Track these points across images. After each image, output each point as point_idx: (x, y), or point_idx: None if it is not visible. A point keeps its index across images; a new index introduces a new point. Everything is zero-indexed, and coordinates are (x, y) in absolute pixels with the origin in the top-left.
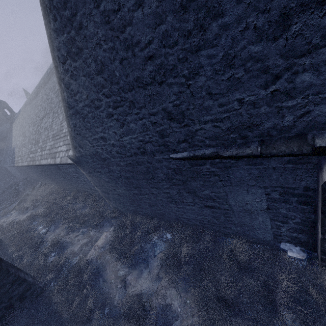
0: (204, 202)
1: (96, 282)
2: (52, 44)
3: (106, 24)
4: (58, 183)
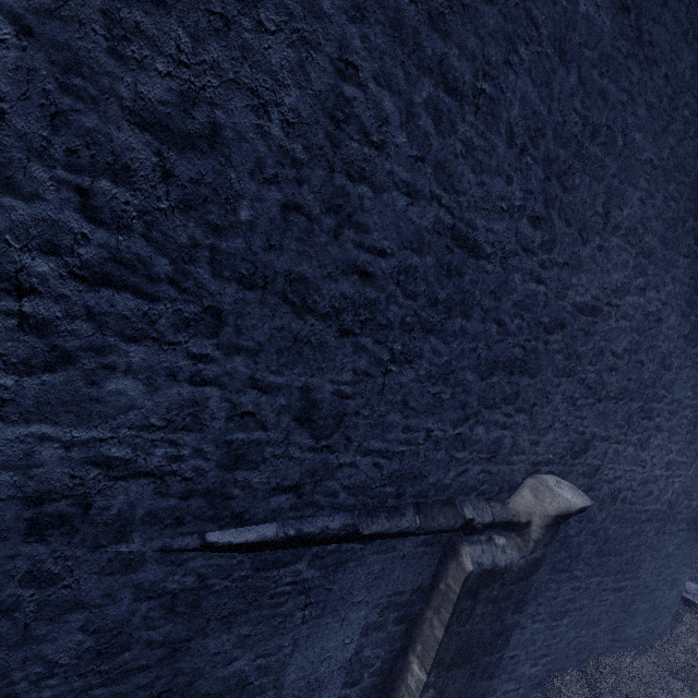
0: None
1: None
2: None
3: (329, 117)
4: None
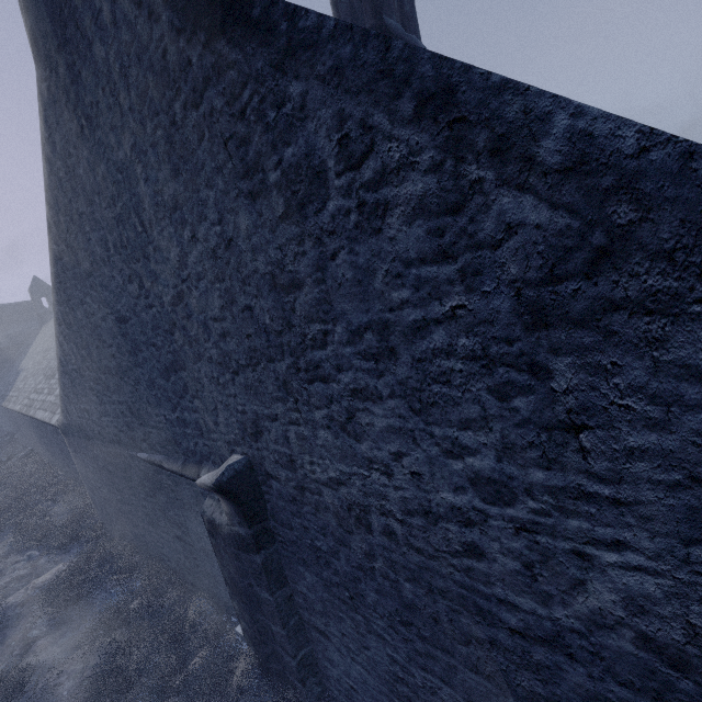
0: (174, 530)
1: None
2: (54, 307)
3: (88, 318)
4: (54, 457)
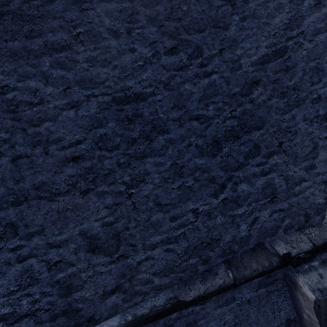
0: None
1: None
2: None
3: (8, 112)
4: None
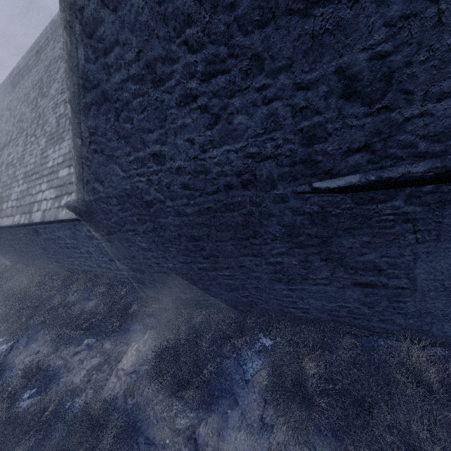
0: (354, 278)
1: (131, 448)
2: None
3: None
4: (31, 259)
